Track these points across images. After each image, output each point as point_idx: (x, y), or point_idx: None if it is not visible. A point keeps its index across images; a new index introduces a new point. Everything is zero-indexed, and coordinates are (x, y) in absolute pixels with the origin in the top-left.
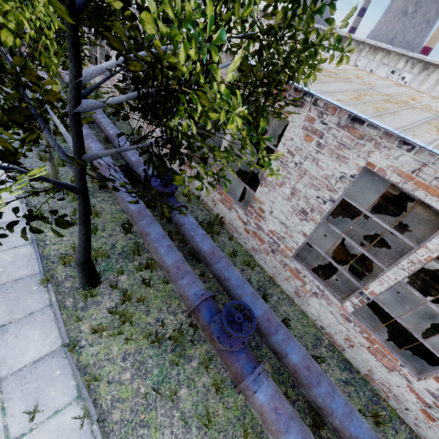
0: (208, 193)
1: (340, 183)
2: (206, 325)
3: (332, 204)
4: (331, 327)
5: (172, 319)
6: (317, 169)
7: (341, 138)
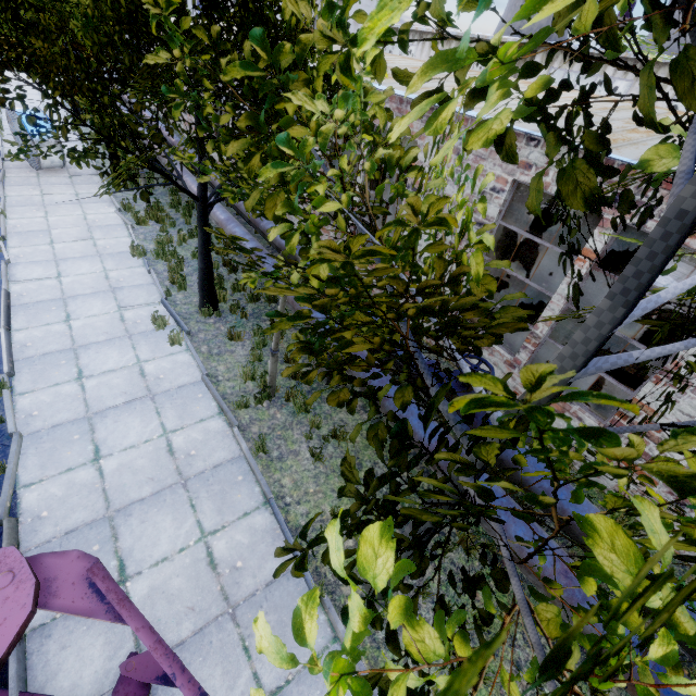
0: None
1: None
2: None
3: None
4: None
5: None
6: None
7: None
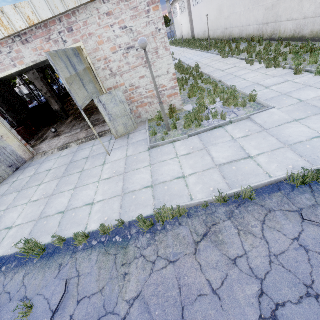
0: None
1: None
2: None
3: None
4: None
5: None
6: None
7: None
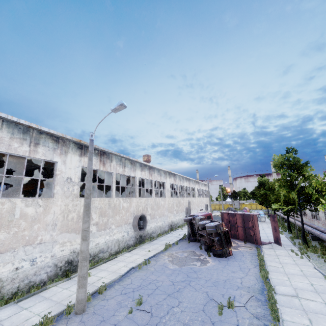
0: None
1: None
2: None
3: None
4: None
5: None
6: None
7: None
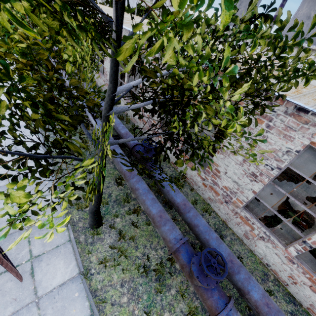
0: (200, 171)
1: (286, 156)
2: (184, 264)
3: (279, 171)
4: (276, 265)
5: (154, 254)
6: (266, 144)
7: (287, 123)
